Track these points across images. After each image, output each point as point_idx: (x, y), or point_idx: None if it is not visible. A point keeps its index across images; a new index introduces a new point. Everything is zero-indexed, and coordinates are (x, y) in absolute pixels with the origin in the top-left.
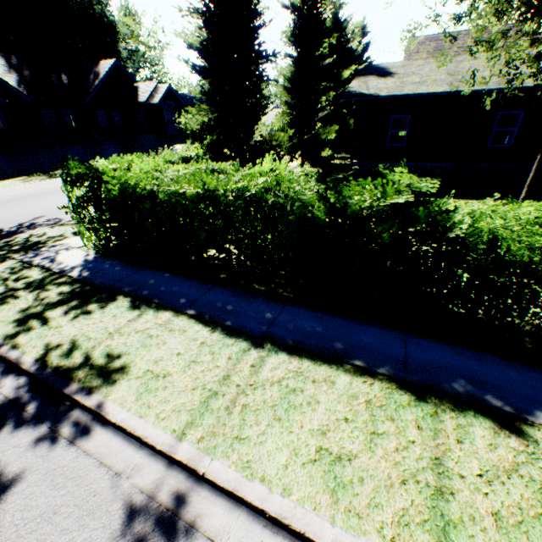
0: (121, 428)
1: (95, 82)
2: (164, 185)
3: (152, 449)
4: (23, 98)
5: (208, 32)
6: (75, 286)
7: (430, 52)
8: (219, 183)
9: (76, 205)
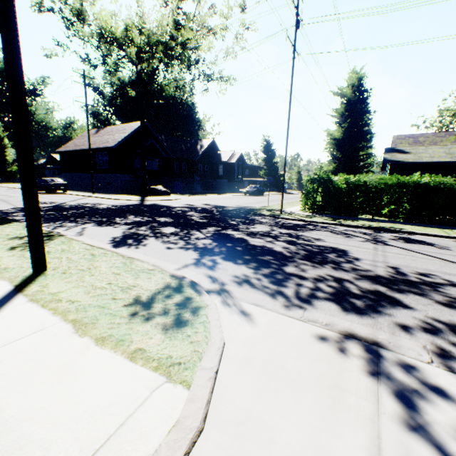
0: (424, 234)
1: (201, 149)
2: (374, 180)
3: (441, 237)
4: (169, 155)
5: (346, 131)
6: (329, 217)
7: (410, 144)
8: (405, 179)
9: (308, 191)
